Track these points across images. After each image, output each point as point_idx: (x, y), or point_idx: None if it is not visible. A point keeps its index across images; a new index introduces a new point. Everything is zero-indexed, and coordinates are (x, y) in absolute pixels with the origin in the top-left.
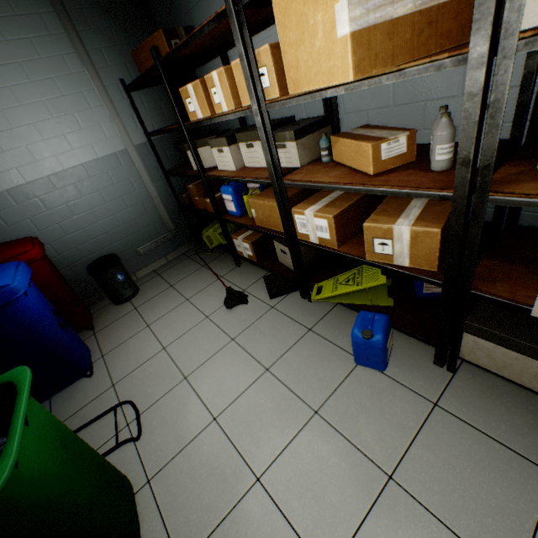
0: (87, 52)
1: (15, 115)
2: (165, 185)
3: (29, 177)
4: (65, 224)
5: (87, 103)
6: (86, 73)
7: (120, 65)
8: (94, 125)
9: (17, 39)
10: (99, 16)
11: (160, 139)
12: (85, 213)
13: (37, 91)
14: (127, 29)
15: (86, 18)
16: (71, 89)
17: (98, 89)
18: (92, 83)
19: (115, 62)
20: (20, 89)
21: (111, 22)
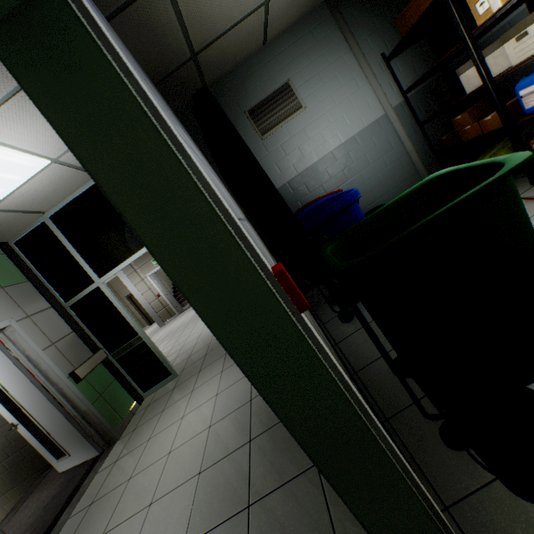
0: (357, 45)
1: (315, 111)
2: (418, 138)
3: (321, 154)
4: (342, 187)
5: (356, 86)
6: (356, 63)
7: (379, 45)
8: (361, 102)
9: (316, 58)
10: (364, 14)
11: (412, 97)
12: (355, 176)
13: (326, 89)
14: (384, 13)
15: (355, 21)
16: (346, 79)
17: (365, 70)
18: (359, 69)
19: (375, 44)
20: (318, 92)
21: (372, 14)
